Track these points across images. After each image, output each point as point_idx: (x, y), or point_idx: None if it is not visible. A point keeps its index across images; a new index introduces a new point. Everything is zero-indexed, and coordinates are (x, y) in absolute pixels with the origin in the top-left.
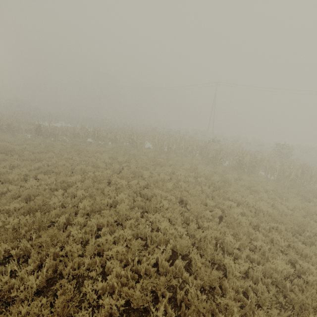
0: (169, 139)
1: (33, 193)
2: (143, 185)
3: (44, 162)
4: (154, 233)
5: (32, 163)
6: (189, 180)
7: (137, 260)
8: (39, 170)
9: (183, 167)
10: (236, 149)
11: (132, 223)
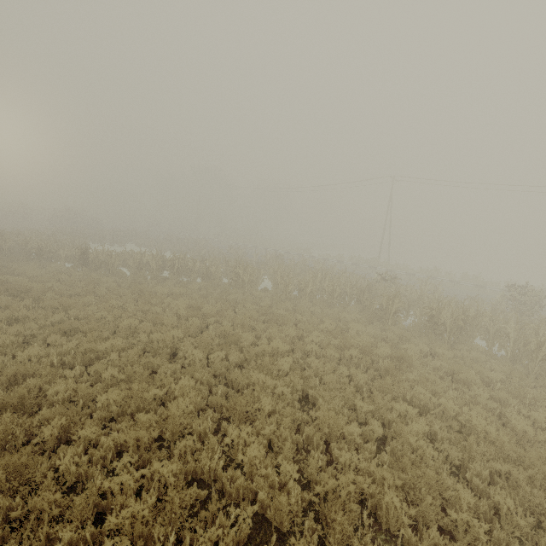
0: (303, 275)
1: (24, 372)
2: (237, 361)
3: (72, 313)
4: (229, 471)
5: (51, 313)
6: (328, 353)
7: (180, 539)
8: (56, 327)
9: (320, 326)
10: (427, 295)
11: (187, 445)
